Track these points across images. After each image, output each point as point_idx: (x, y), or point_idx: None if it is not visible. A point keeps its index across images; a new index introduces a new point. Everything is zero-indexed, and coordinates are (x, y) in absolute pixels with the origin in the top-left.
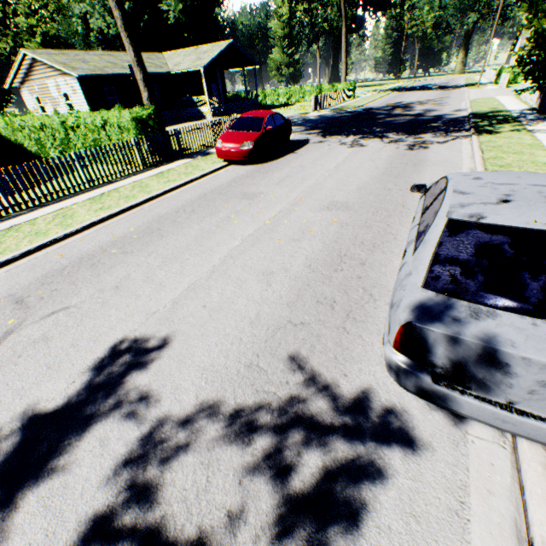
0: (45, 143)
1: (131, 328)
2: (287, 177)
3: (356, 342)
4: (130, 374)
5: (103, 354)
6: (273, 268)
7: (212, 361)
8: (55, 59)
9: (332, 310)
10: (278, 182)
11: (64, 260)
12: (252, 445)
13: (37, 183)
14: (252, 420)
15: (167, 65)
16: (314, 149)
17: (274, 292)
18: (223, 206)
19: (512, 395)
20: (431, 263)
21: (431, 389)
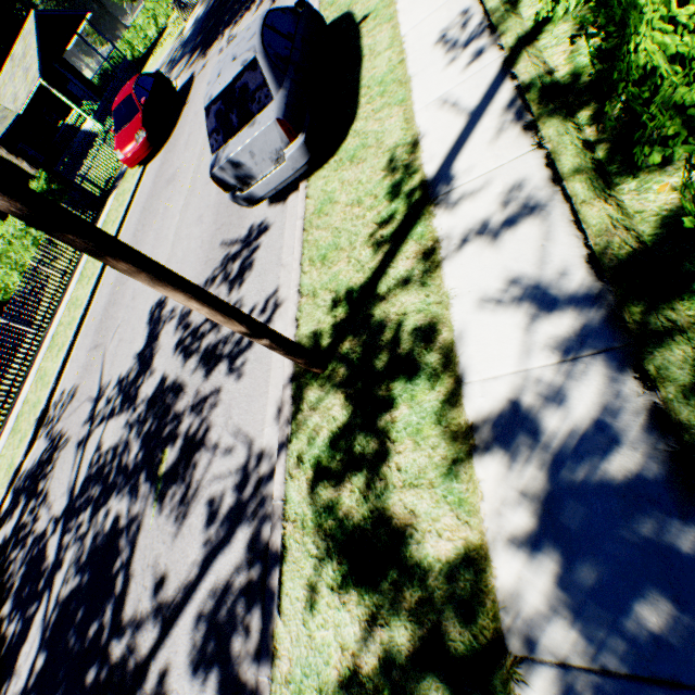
0: (4, 284)
1: (152, 302)
2: (189, 137)
3: (246, 210)
4: (163, 312)
5: (148, 319)
6: (202, 213)
7: (191, 277)
8: None
9: (234, 206)
10: (185, 149)
11: (98, 318)
12: (216, 283)
13: (35, 303)
14: (213, 277)
15: (7, 109)
16: (200, 83)
17: (206, 224)
18: (159, 204)
19: (258, 172)
20: (209, 141)
21: (246, 197)
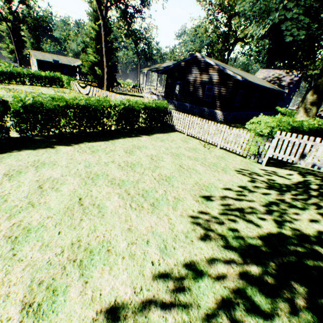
0: None
1: None
2: None
3: None
4: None
5: None
6: None
7: None
8: (35, 54)
9: None
10: None
11: None
12: None
13: None
14: None
15: (75, 63)
16: None
17: None
18: None
19: None
20: None
21: None
